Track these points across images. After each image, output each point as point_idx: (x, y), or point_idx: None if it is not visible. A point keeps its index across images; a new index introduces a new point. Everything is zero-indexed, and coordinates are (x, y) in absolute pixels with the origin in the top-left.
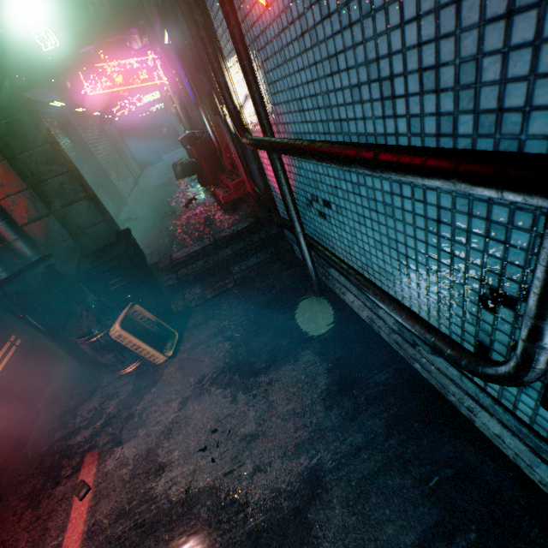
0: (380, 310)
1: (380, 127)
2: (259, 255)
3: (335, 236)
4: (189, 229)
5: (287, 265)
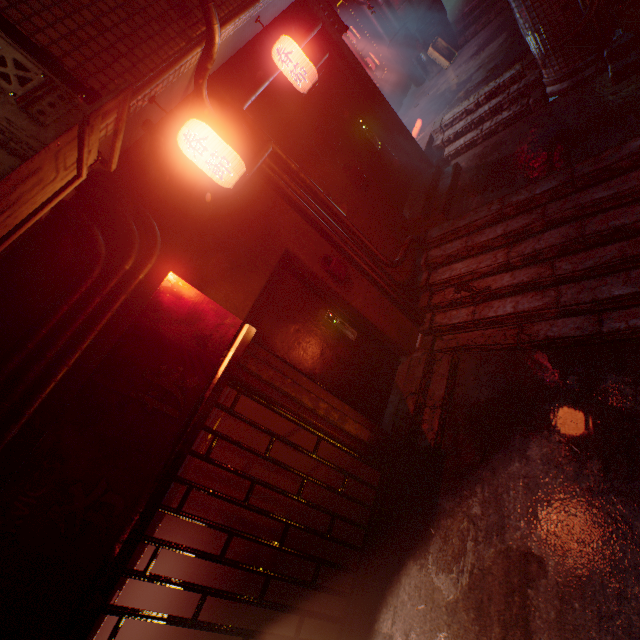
0: None
1: None
2: None
3: None
4: None
5: None
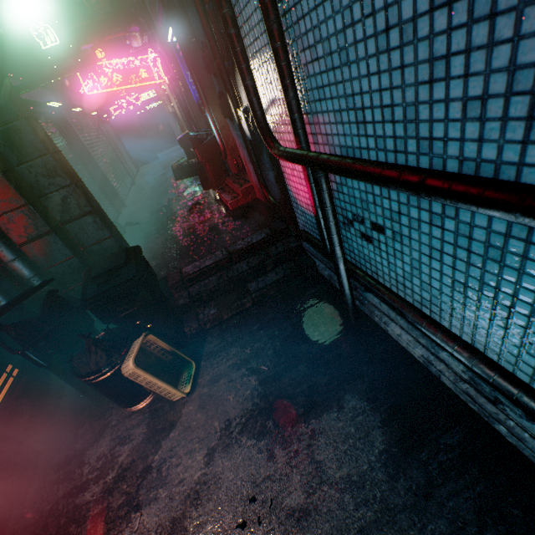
0: (442, 352)
1: (512, 153)
2: (278, 270)
3: (382, 262)
4: (197, 239)
5: (309, 283)
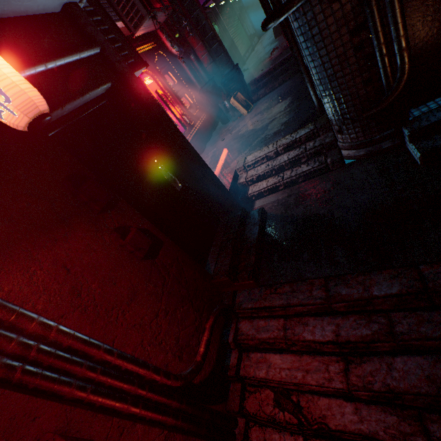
0: None
1: None
2: (292, 69)
3: None
4: (267, 65)
5: None
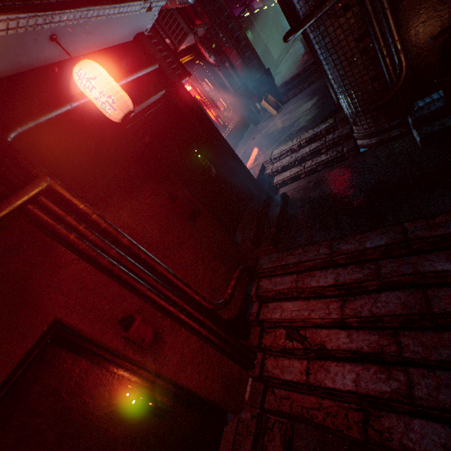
0: None
1: None
2: None
3: None
4: (297, 68)
5: None
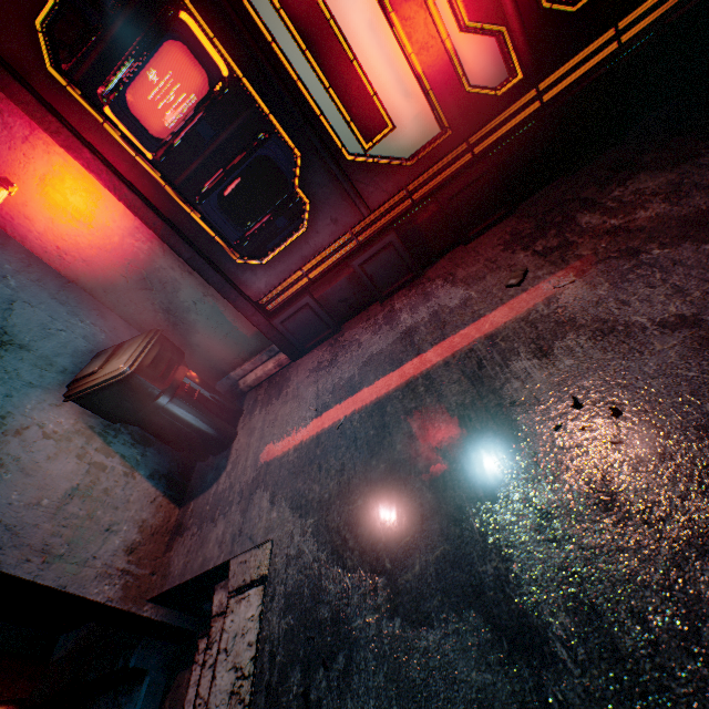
0: None
1: None
2: None
3: None
4: None
5: None
